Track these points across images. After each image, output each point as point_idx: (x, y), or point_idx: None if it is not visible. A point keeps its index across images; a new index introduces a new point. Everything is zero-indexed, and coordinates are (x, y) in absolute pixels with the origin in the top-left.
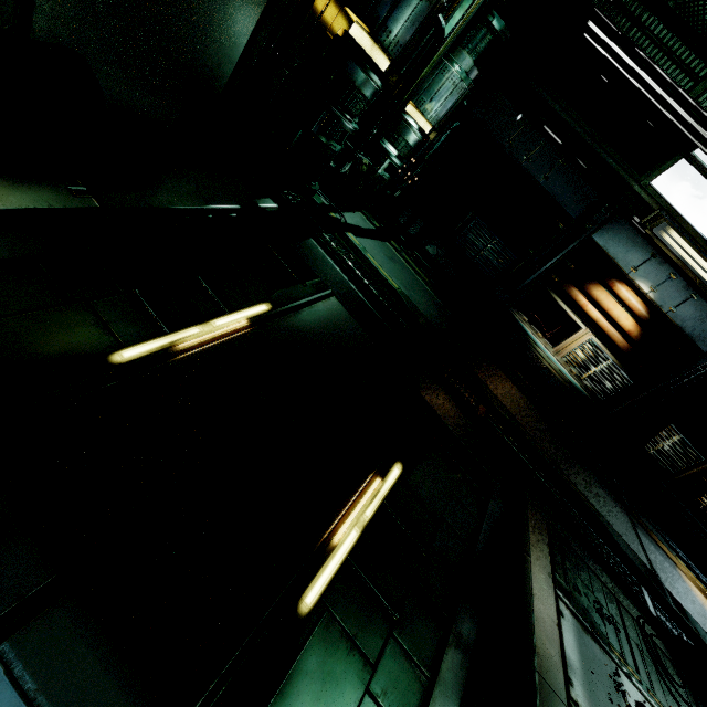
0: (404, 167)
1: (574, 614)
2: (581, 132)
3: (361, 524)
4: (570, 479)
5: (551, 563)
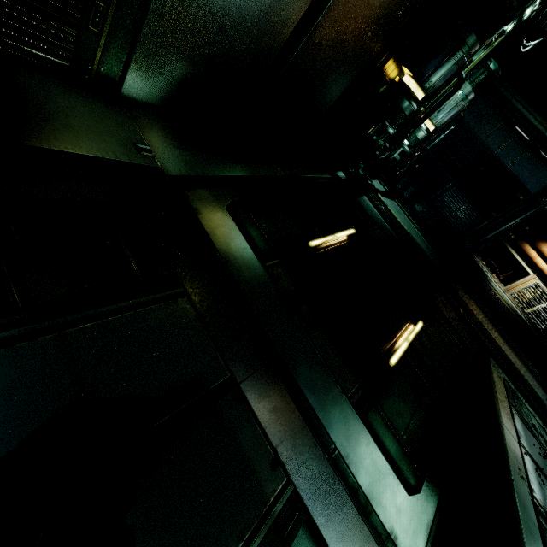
0: (411, 153)
1: (521, 419)
2: (546, 132)
3: (408, 341)
4: (516, 366)
5: (506, 394)
